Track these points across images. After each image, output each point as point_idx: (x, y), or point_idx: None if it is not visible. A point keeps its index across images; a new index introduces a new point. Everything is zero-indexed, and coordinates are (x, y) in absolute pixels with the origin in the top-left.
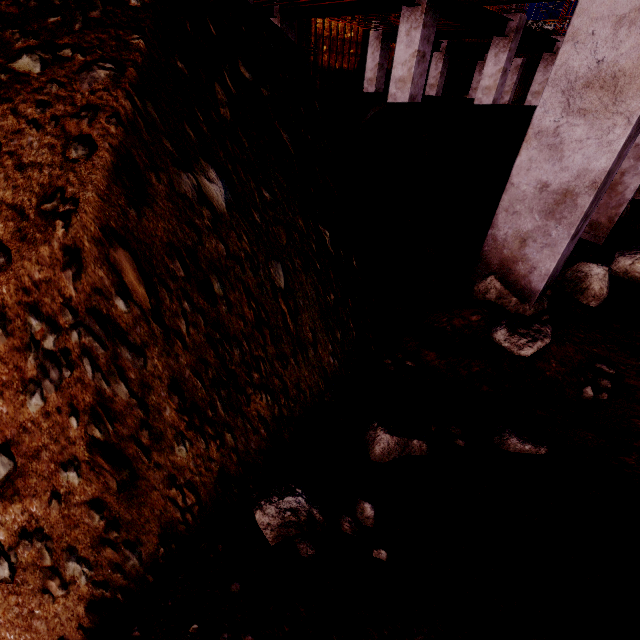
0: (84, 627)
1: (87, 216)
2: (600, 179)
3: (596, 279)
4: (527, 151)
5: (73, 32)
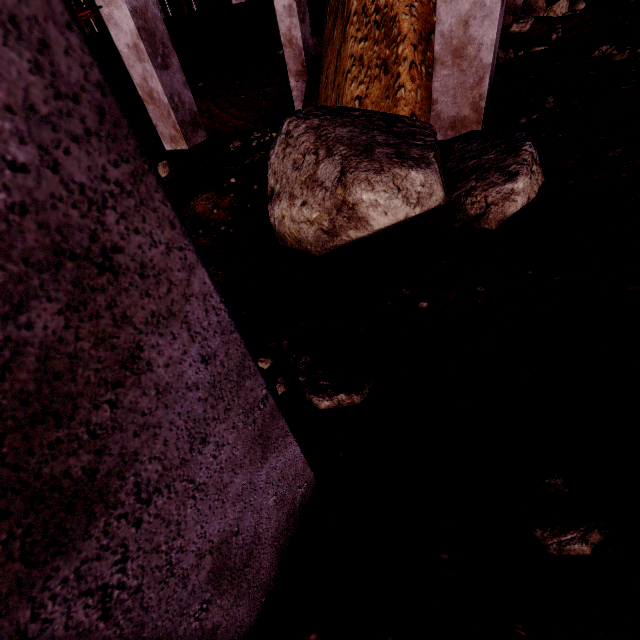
0: None
1: None
2: None
3: (539, 1)
4: None
5: None
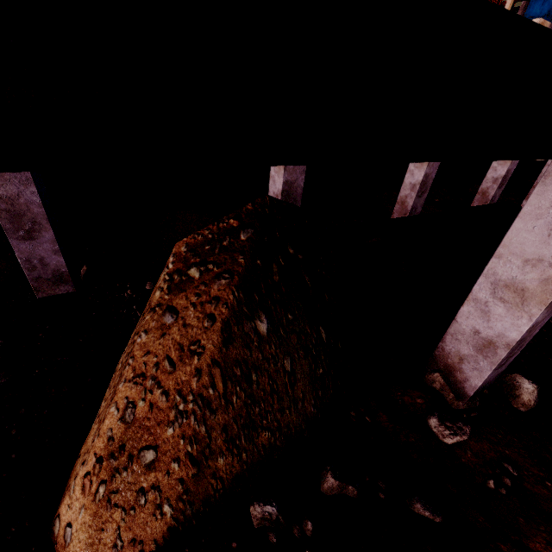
0: (164, 537)
1: (207, 355)
2: (512, 344)
3: (526, 392)
4: (467, 306)
5: (215, 254)
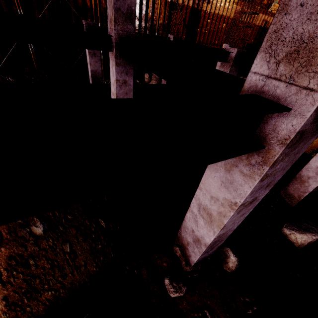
0: None
1: None
2: (207, 245)
3: (231, 261)
4: (189, 214)
5: None
